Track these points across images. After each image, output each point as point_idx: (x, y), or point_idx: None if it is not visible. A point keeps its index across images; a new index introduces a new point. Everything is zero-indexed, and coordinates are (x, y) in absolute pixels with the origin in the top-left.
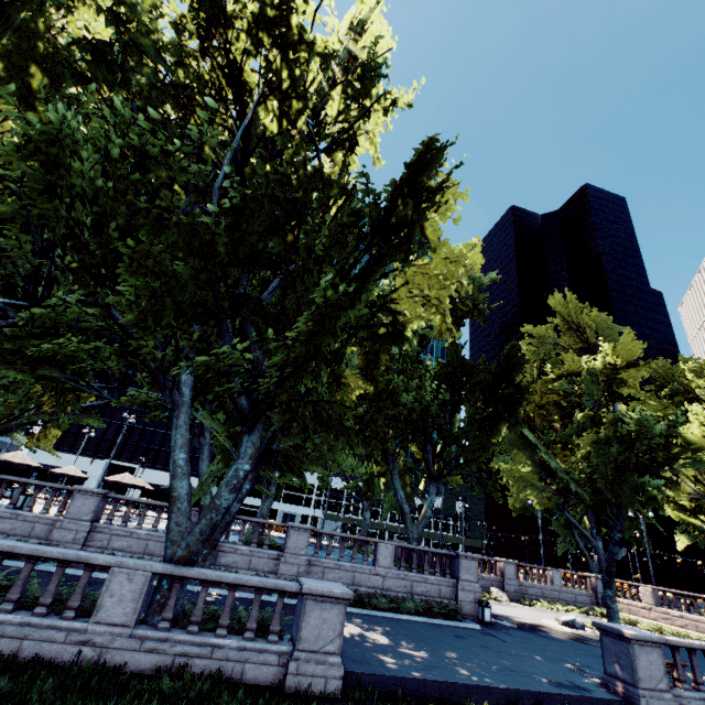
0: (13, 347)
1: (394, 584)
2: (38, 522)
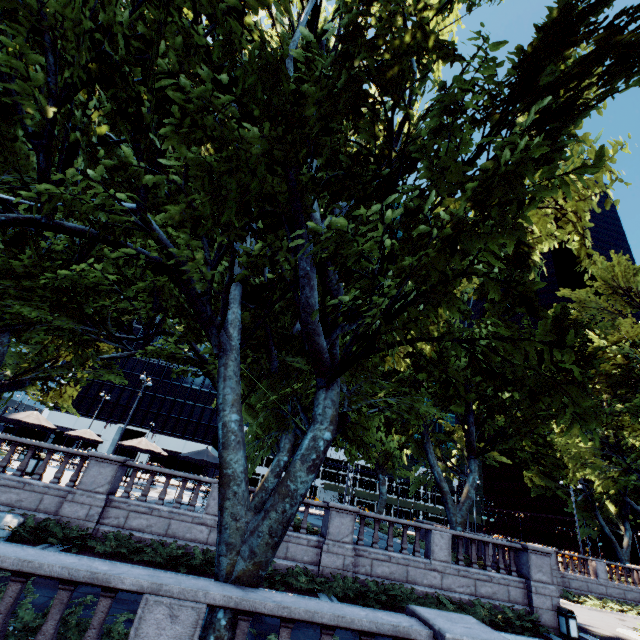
0: (26, 283)
1: (455, 582)
2: (47, 493)
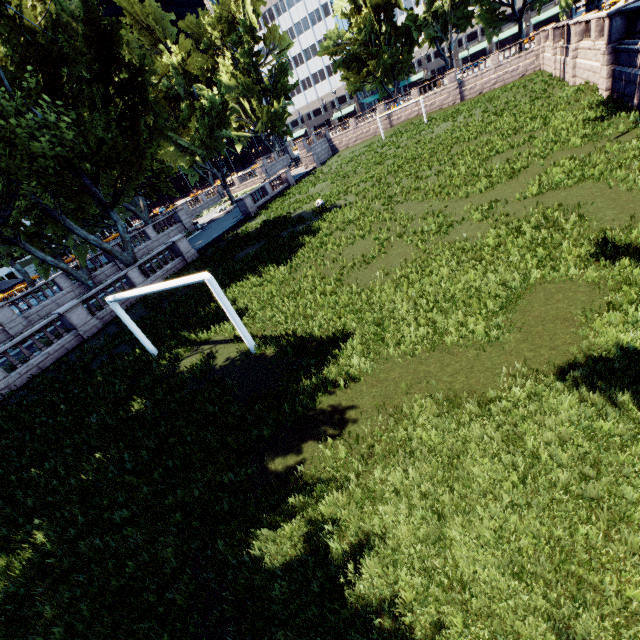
0: None
1: (163, 240)
2: None
